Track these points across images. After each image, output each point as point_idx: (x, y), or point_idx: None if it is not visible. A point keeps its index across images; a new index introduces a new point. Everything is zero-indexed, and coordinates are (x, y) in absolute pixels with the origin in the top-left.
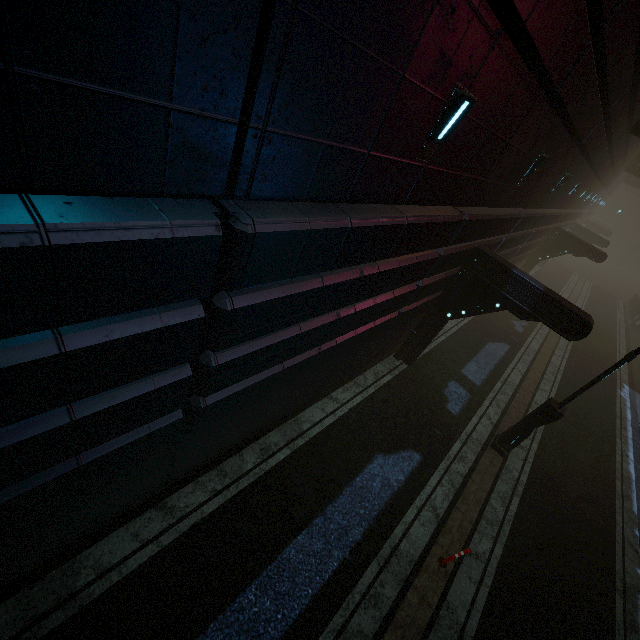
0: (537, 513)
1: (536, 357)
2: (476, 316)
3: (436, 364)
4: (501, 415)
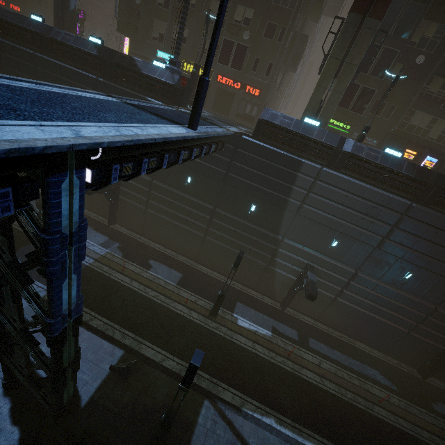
0: None
1: None
2: None
3: None
4: None
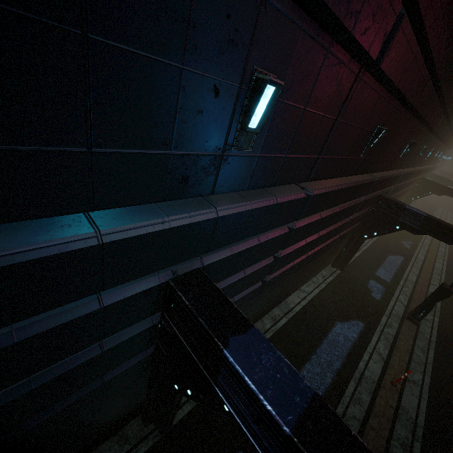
0: (448, 360)
1: (424, 264)
2: (376, 239)
3: (358, 270)
4: (408, 300)
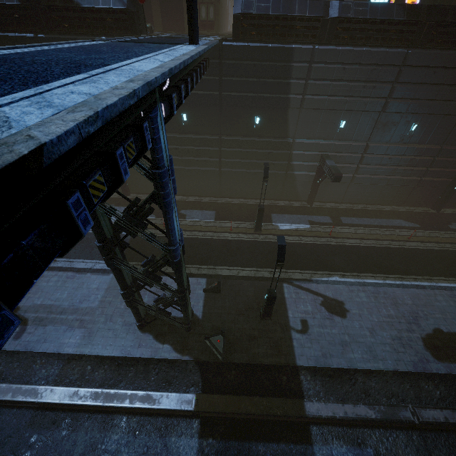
0: None
1: None
2: None
3: None
4: None
